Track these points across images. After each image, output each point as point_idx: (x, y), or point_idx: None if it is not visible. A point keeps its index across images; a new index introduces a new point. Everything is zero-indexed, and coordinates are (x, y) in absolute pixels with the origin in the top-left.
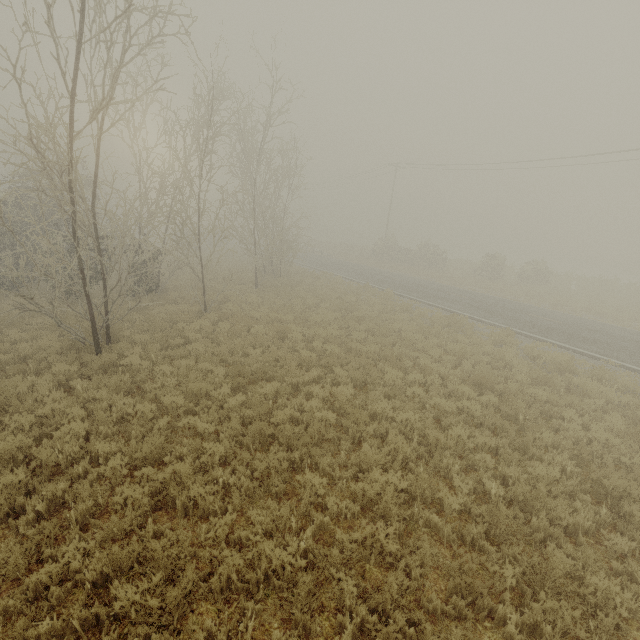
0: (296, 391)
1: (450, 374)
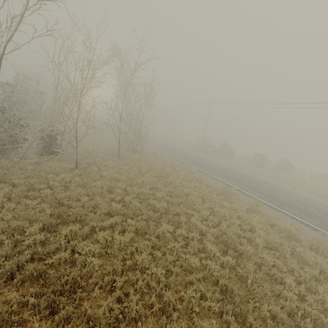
0: (95, 232)
1: (209, 231)
